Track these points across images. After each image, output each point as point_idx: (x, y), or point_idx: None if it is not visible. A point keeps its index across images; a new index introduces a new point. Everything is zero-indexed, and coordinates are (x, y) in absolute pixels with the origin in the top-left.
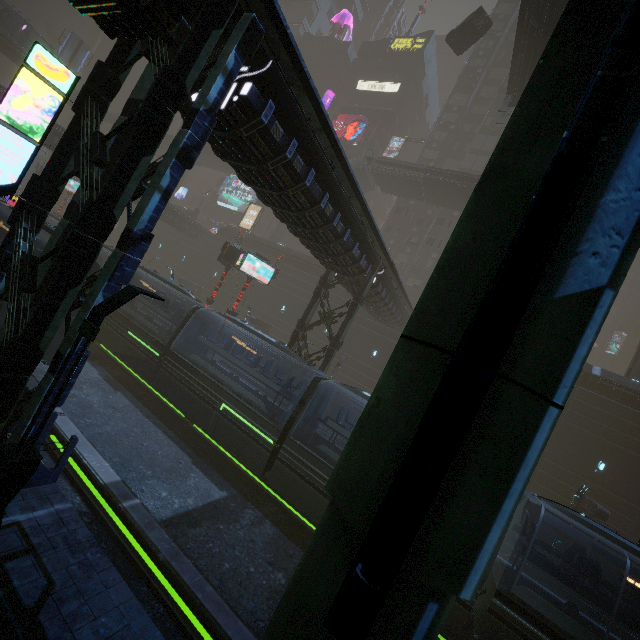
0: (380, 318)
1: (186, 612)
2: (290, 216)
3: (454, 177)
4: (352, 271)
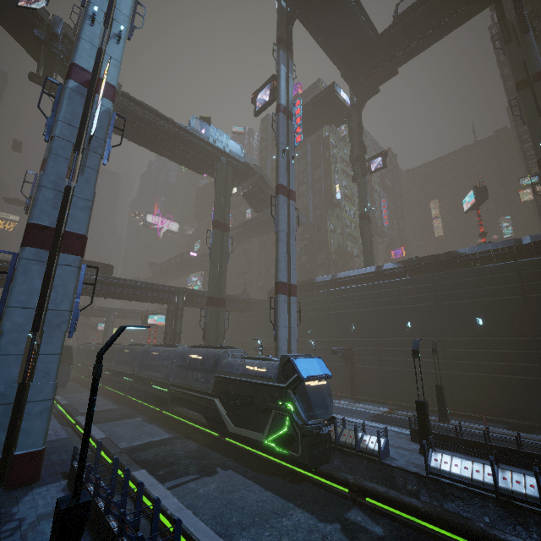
0: (232, 311)
1: (70, 419)
2: (114, 298)
3: (251, 221)
4: (165, 301)
